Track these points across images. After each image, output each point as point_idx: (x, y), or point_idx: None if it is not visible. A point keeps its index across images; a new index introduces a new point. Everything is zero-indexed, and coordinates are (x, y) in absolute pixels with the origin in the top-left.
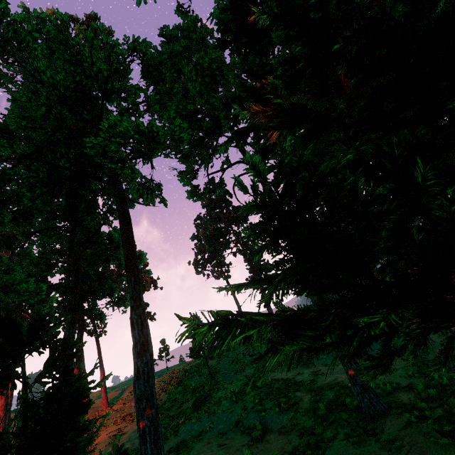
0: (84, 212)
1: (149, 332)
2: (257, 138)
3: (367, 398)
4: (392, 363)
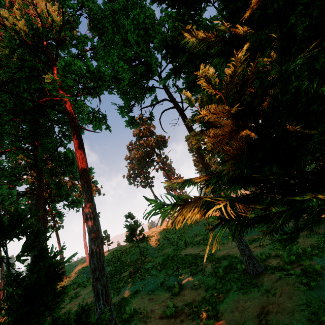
0: (45, 136)
1: (99, 224)
2: (188, 74)
3: (251, 264)
4: (297, 235)
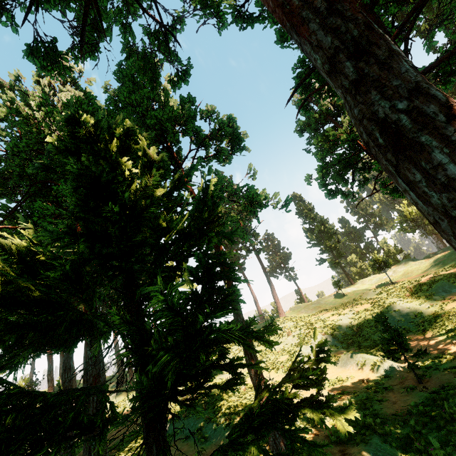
0: None
1: (102, 365)
2: None
3: (272, 438)
4: None
